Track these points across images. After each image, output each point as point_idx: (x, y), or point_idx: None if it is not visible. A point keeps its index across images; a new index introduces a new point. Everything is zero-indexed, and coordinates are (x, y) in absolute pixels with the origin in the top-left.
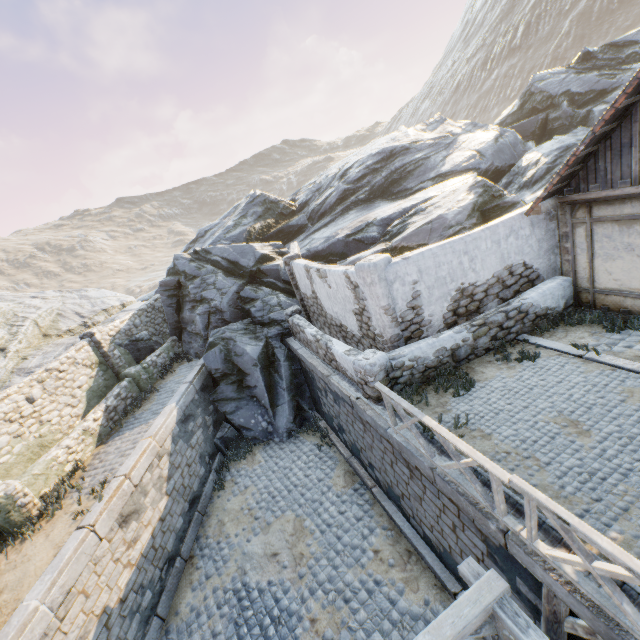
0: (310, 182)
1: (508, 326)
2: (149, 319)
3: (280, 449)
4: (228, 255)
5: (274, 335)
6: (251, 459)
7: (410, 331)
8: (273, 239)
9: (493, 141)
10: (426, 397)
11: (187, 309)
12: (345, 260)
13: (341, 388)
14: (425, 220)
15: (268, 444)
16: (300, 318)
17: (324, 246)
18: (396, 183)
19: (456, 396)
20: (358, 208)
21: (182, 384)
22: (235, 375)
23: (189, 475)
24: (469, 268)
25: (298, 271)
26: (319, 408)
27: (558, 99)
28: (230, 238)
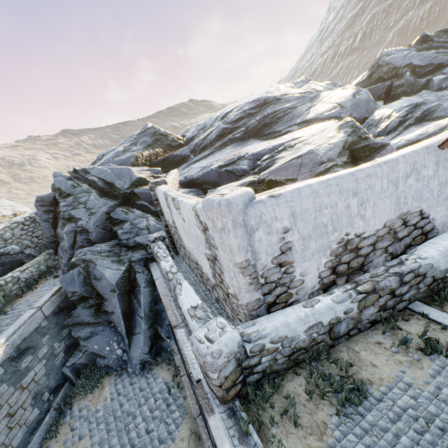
0: (199, 123)
1: (401, 292)
2: (25, 232)
3: (130, 384)
4: (105, 176)
5: (138, 259)
6: (98, 394)
7: (275, 294)
8: (159, 166)
9: (351, 96)
10: (294, 412)
11: (60, 225)
12: (215, 189)
13: (183, 353)
14: (294, 155)
15: (120, 376)
16: (161, 246)
17: (199, 174)
18: (267, 126)
19: (340, 413)
20: (234, 144)
21: (29, 309)
22: (93, 298)
23: (8, 428)
24: (357, 214)
25: (160, 197)
26: (175, 340)
27: (402, 70)
28: (118, 161)
